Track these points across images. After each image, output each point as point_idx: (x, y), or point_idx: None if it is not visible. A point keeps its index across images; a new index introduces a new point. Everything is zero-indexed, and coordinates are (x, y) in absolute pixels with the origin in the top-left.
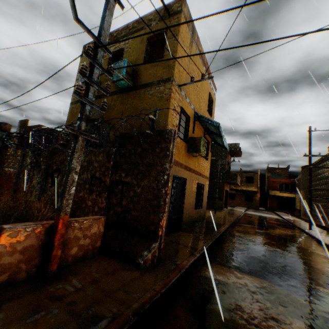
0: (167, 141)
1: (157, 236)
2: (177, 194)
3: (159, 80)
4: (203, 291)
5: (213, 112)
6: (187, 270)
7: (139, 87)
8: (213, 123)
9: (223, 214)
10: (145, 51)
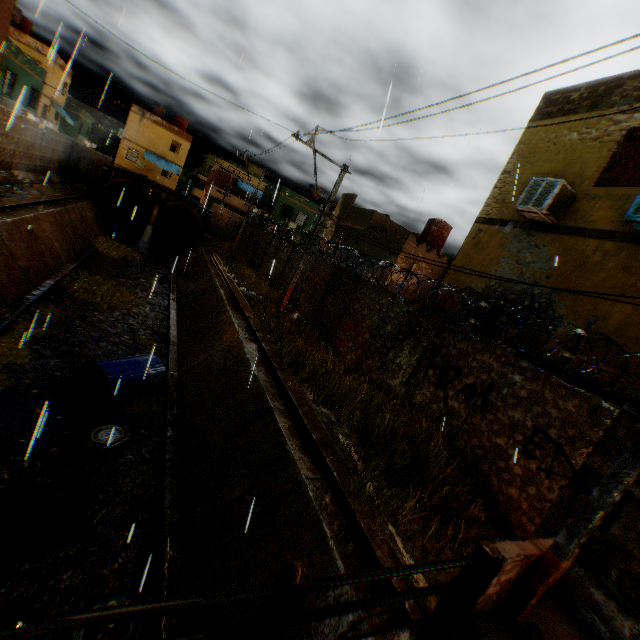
0: None
1: None
2: None
3: None
4: None
5: None
6: None
7: None
8: None
9: None
10: None
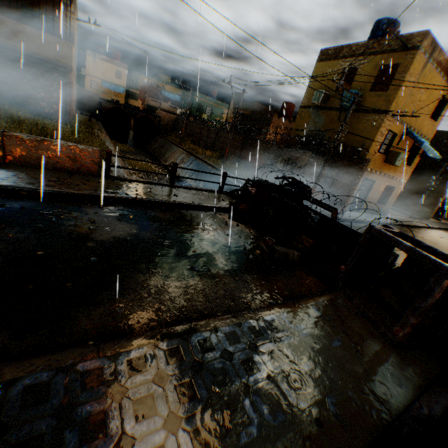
0: (363, 164)
1: (344, 205)
2: (363, 190)
3: (376, 110)
4: (356, 226)
5: (441, 114)
6: (353, 221)
7: (359, 111)
8: (417, 141)
9: (415, 220)
10: (375, 78)
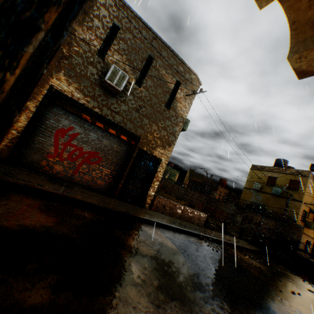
0: (300, 228)
1: None
2: None
3: (294, 199)
4: None
5: None
6: None
7: (283, 197)
8: None
9: None
10: (288, 184)
